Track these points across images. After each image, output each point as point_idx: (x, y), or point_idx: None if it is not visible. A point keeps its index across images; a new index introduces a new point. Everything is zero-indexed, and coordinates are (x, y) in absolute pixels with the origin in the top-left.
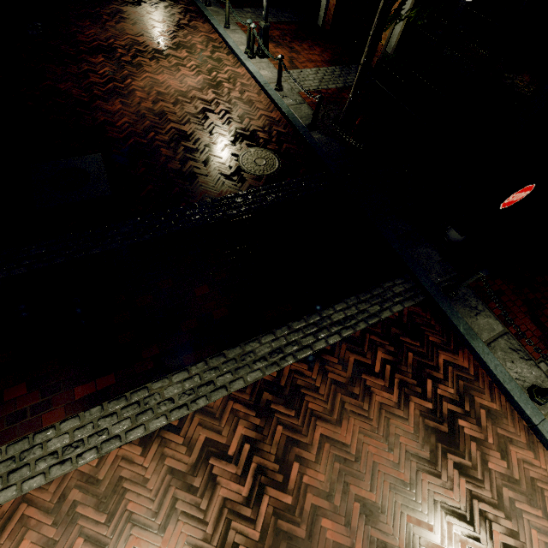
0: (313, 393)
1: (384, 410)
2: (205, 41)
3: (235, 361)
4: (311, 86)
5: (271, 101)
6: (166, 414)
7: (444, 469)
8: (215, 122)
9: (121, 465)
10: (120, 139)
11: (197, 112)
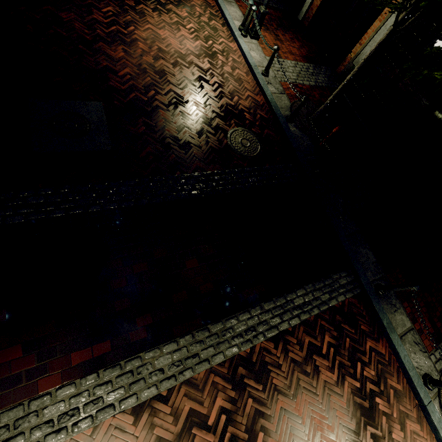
0: (277, 369)
1: (327, 387)
2: (204, 5)
3: (217, 336)
4: (290, 78)
5: (257, 84)
6: (157, 385)
7: (364, 438)
8: (209, 93)
9: (114, 434)
10: (121, 91)
11: (194, 79)
